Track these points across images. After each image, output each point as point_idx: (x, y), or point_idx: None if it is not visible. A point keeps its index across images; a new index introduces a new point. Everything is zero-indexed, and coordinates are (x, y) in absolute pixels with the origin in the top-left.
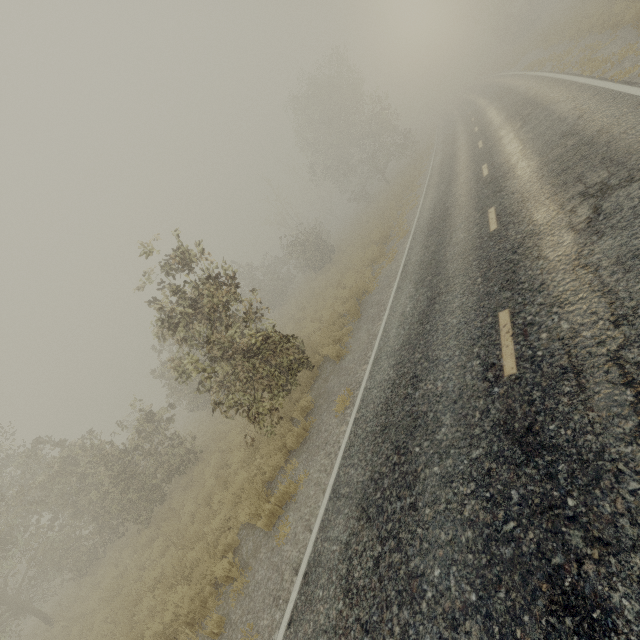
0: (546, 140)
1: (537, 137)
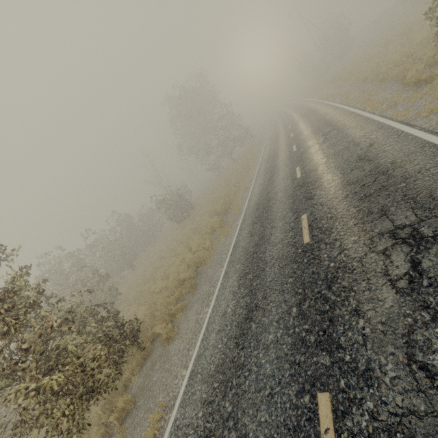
0: (345, 159)
1: (337, 154)
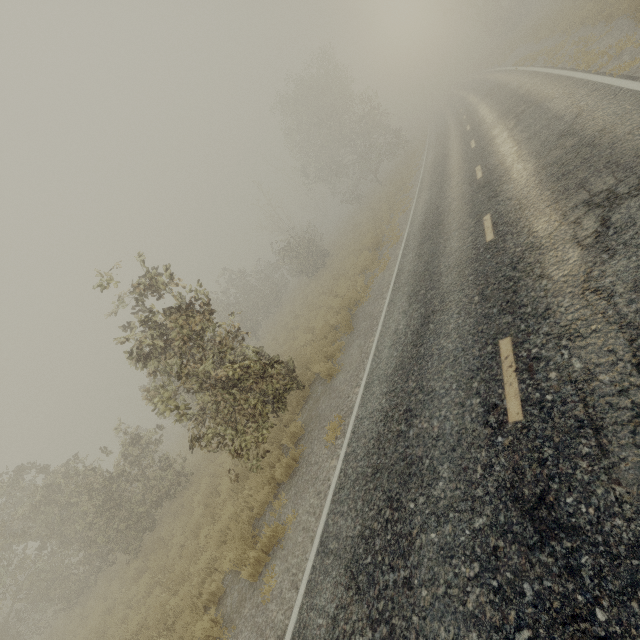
0: (542, 140)
1: (533, 137)
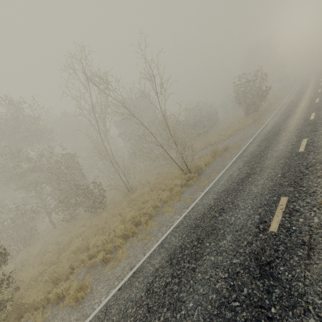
0: None
1: None
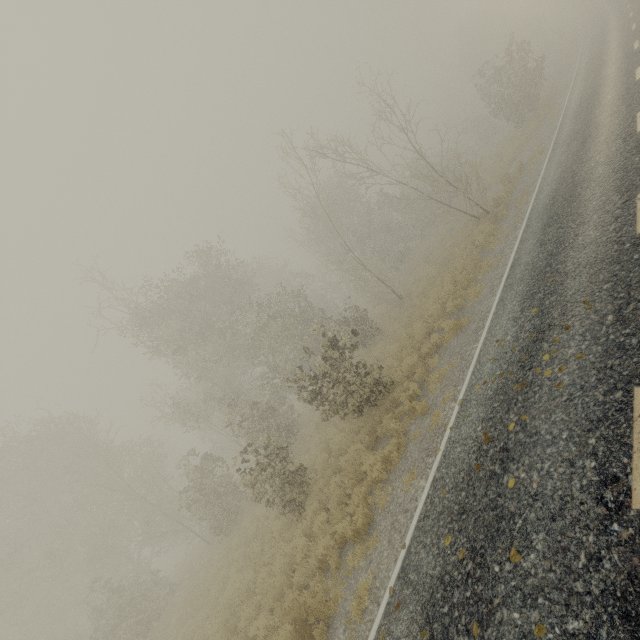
0: None
1: None
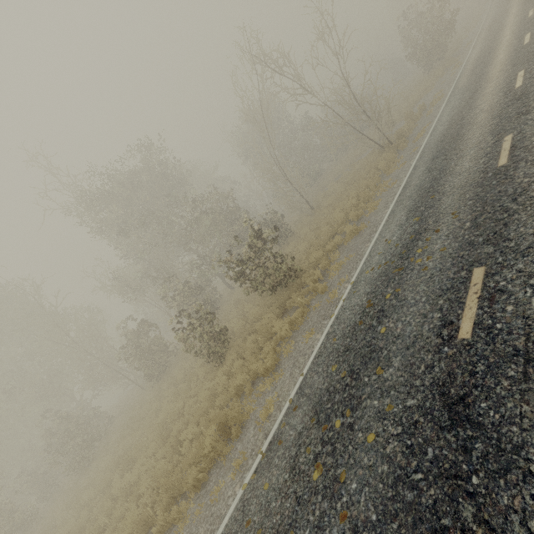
0: None
1: None
